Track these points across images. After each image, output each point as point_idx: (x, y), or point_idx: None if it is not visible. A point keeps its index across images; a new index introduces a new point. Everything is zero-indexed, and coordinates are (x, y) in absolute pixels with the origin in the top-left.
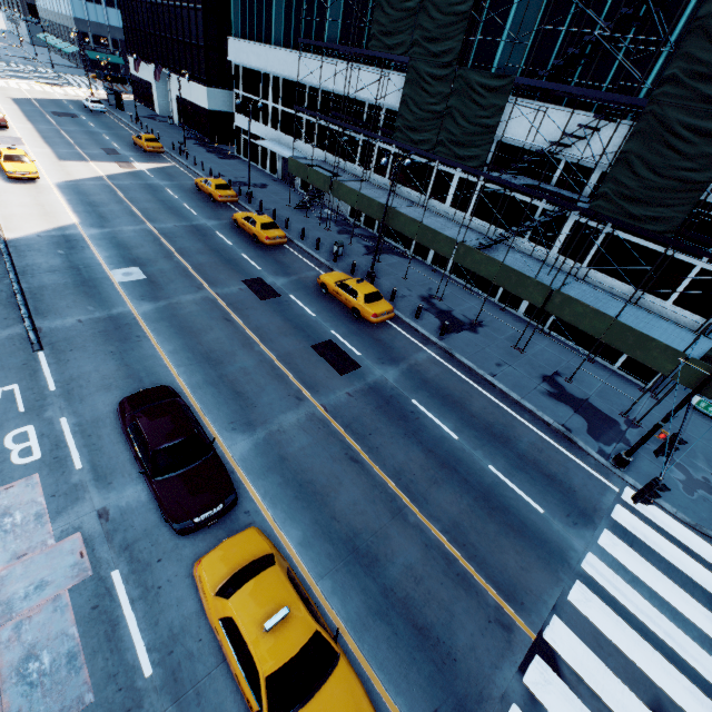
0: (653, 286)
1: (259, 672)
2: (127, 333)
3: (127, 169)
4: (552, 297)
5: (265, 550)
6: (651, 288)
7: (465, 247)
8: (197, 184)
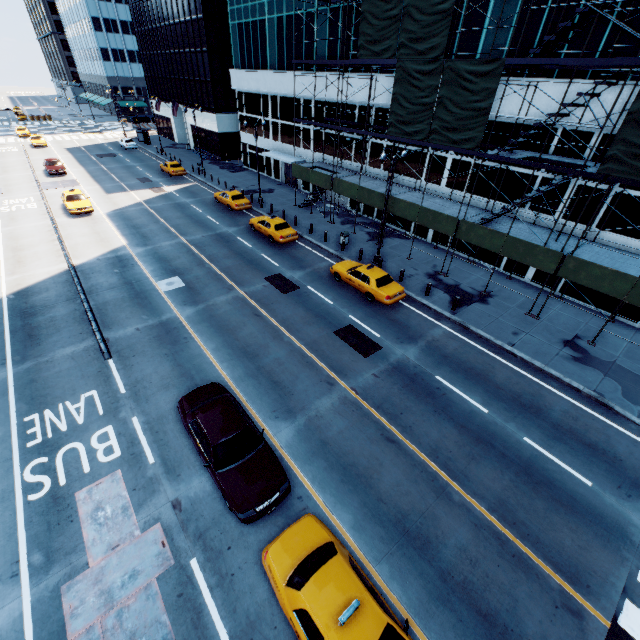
0: None
1: None
2: (176, 336)
3: (159, 193)
4: (564, 263)
5: (324, 538)
6: None
7: (467, 224)
8: (216, 197)
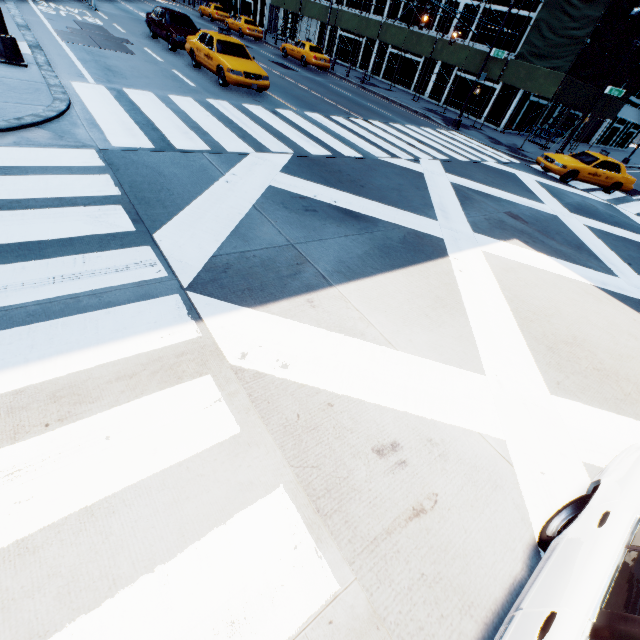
0: (508, 44)
1: (214, 38)
2: None
3: None
4: (436, 46)
5: None
6: (506, 46)
7: (386, 25)
8: (200, 10)
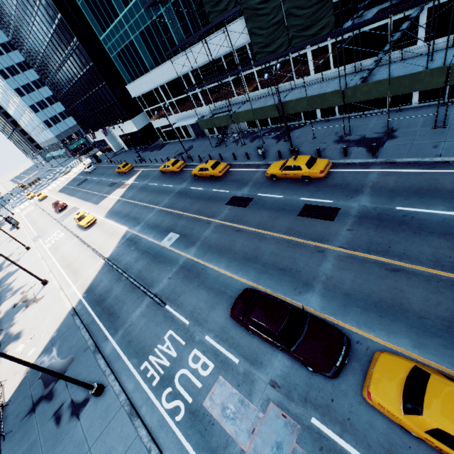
0: None
1: None
2: (196, 270)
3: (125, 188)
4: (451, 72)
5: (407, 365)
6: None
7: (351, 89)
8: (161, 170)
